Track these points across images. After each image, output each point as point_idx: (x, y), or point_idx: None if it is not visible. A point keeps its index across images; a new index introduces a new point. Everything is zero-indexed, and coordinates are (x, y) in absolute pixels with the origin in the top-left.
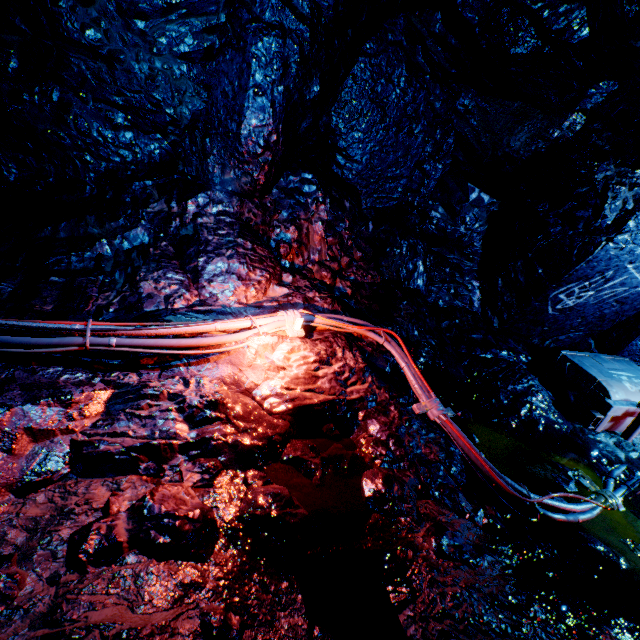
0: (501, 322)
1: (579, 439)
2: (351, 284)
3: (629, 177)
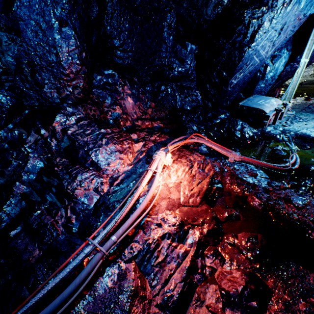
0: (212, 103)
1: (266, 134)
2: (160, 121)
3: (257, 14)
